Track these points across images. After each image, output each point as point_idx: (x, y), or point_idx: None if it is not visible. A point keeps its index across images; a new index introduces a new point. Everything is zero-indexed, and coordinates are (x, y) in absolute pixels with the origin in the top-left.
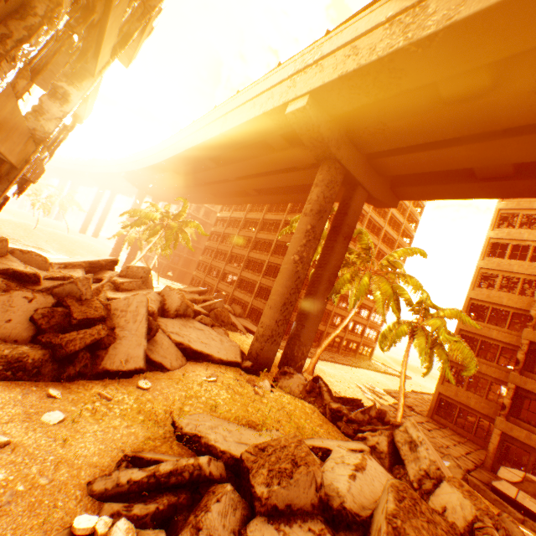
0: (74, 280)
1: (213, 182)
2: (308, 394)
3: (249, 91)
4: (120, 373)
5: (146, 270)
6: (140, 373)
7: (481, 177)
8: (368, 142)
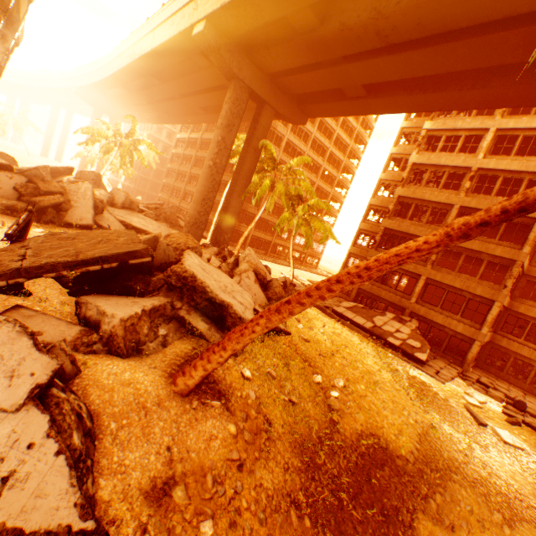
0: (37, 167)
1: (163, 100)
2: (216, 256)
3: (169, 7)
4: (78, 226)
5: (96, 174)
6: (91, 228)
7: (350, 97)
8: (265, 64)
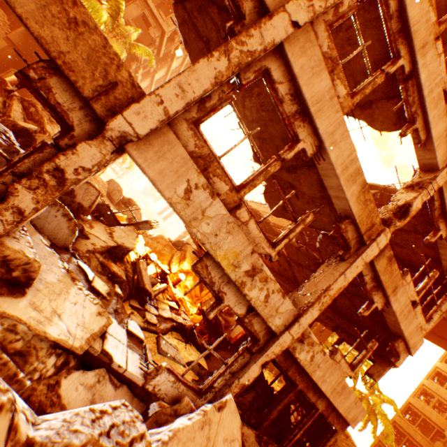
0: None
1: None
2: None
3: None
4: None
5: None
6: None
7: (430, 330)
8: None
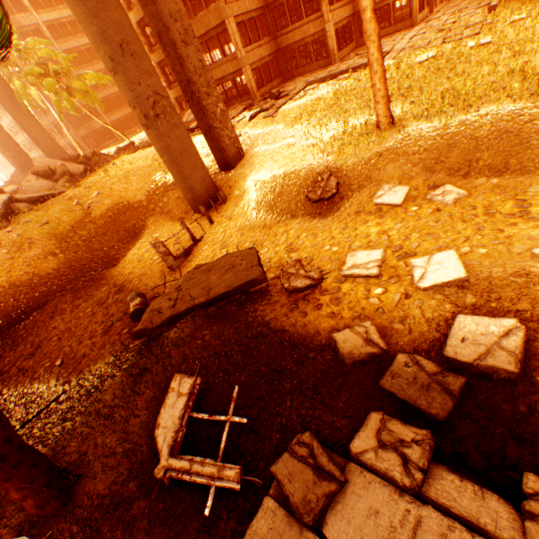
0: None
1: None
2: None
3: None
4: None
5: None
6: None
7: None
8: None
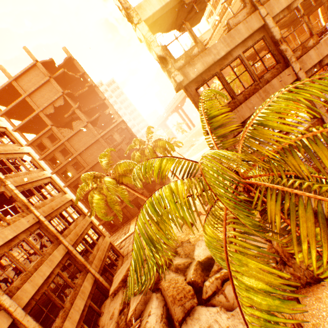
0: None
1: None
2: None
3: None
4: None
5: None
6: None
7: None
8: None
